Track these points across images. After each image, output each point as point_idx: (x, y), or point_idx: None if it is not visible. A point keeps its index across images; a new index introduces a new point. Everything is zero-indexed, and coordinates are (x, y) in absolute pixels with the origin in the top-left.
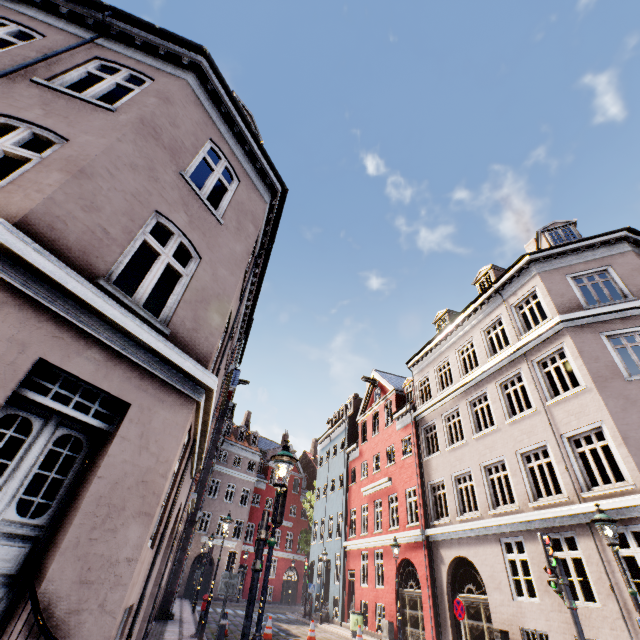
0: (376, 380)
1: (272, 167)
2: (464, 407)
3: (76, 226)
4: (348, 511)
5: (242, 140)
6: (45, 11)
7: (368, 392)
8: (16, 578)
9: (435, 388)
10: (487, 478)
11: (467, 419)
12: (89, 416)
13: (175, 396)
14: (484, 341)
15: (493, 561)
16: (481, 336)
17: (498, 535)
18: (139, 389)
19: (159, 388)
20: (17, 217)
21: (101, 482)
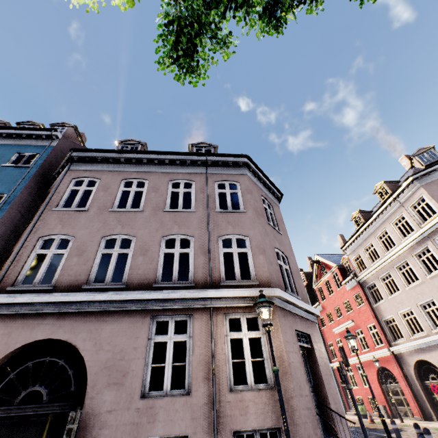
0: (319, 261)
1: (276, 188)
2: (393, 271)
3: (273, 274)
4: (326, 344)
5: (263, 183)
6: (180, 165)
7: (316, 269)
8: (318, 405)
9: (367, 261)
10: (424, 311)
11: (398, 278)
12: (305, 344)
13: (312, 324)
14: (395, 230)
15: None
16: (391, 227)
17: None
18: (308, 327)
19: (309, 323)
20: (269, 282)
21: (320, 367)
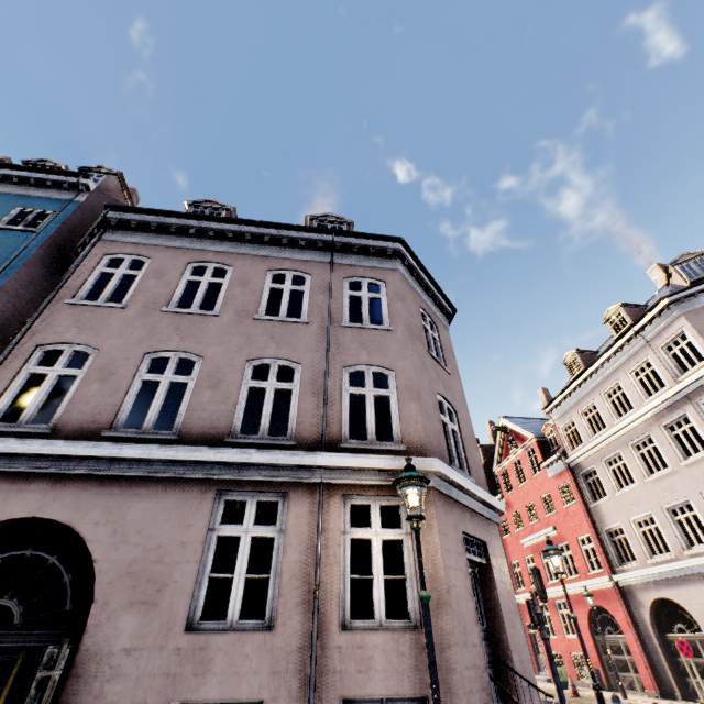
0: (507, 427)
1: (445, 299)
2: (627, 451)
3: (432, 435)
4: (508, 564)
5: (425, 289)
6: (289, 246)
7: (500, 440)
8: (493, 663)
9: (585, 433)
10: (673, 520)
11: (634, 463)
12: (477, 557)
13: (491, 526)
14: (634, 383)
15: (701, 599)
16: (629, 379)
17: (701, 574)
18: (483, 529)
19: (486, 524)
20: (423, 447)
21: (500, 598)
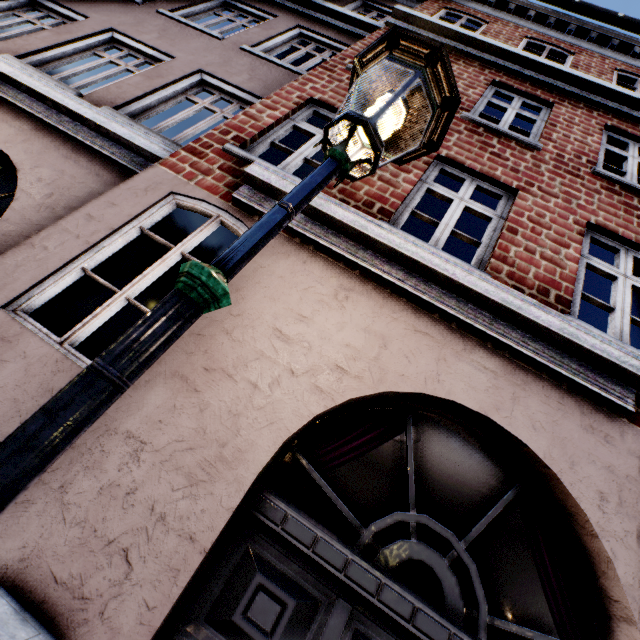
0: None
1: None
2: None
3: None
4: None
5: None
6: None
7: None
8: None
9: None
10: None
11: None
12: None
13: None
14: None
15: None
16: None
17: None
18: None
19: None
20: None
21: None
